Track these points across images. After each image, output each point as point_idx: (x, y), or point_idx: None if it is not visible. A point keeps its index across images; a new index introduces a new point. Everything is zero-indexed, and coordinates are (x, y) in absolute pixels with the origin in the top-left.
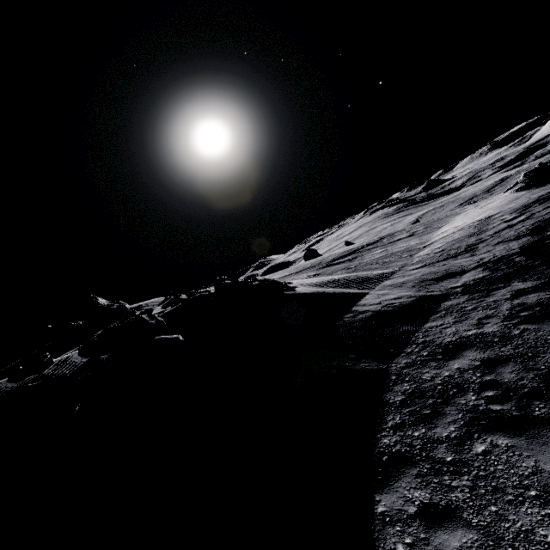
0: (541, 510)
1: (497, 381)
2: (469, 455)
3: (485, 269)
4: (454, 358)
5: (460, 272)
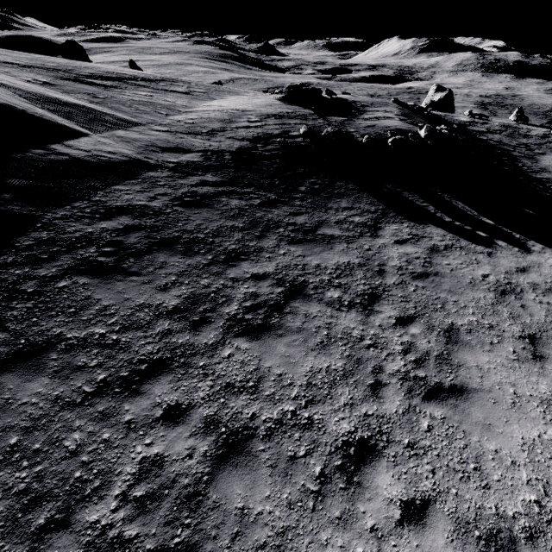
0: (68, 319)
1: (121, 242)
2: (50, 288)
3: (203, 156)
4: (108, 220)
5: (186, 151)
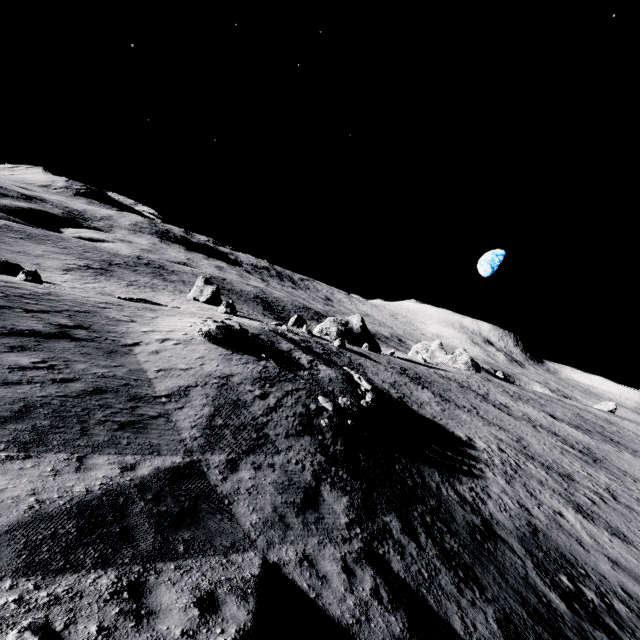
0: None
1: None
2: None
3: (335, 487)
4: None
5: (313, 489)
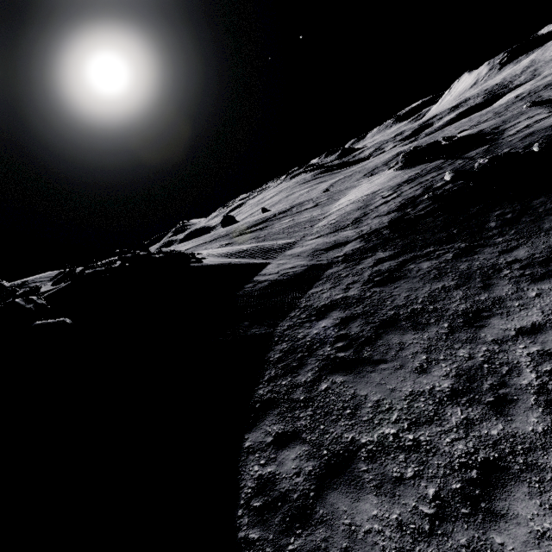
0: (350, 421)
1: (347, 335)
2: (316, 392)
3: (362, 240)
4: (323, 319)
5: (344, 243)
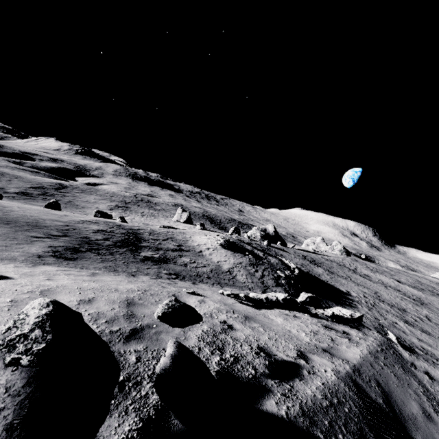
0: None
1: None
2: None
3: None
4: None
5: None
